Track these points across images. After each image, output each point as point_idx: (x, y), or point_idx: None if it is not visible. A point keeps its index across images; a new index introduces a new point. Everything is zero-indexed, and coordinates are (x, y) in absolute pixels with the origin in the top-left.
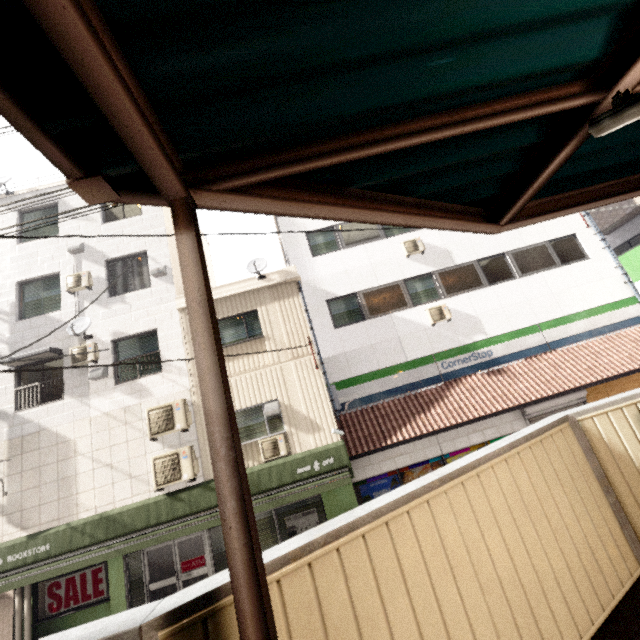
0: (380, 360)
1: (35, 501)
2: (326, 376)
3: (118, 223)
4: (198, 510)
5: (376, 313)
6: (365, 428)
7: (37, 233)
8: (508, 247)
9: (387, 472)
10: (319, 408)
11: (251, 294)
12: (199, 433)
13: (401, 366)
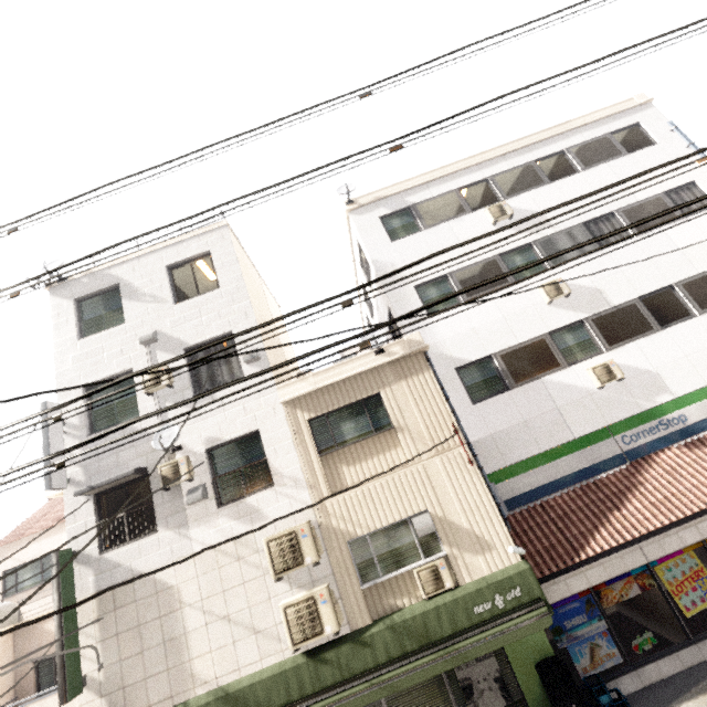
0: (539, 440)
1: (139, 673)
2: (484, 473)
3: (193, 301)
4: (352, 675)
5: (522, 379)
6: (542, 536)
7: (99, 323)
8: (676, 277)
9: (578, 592)
10: (484, 518)
11: (369, 374)
12: (333, 564)
13: (568, 446)
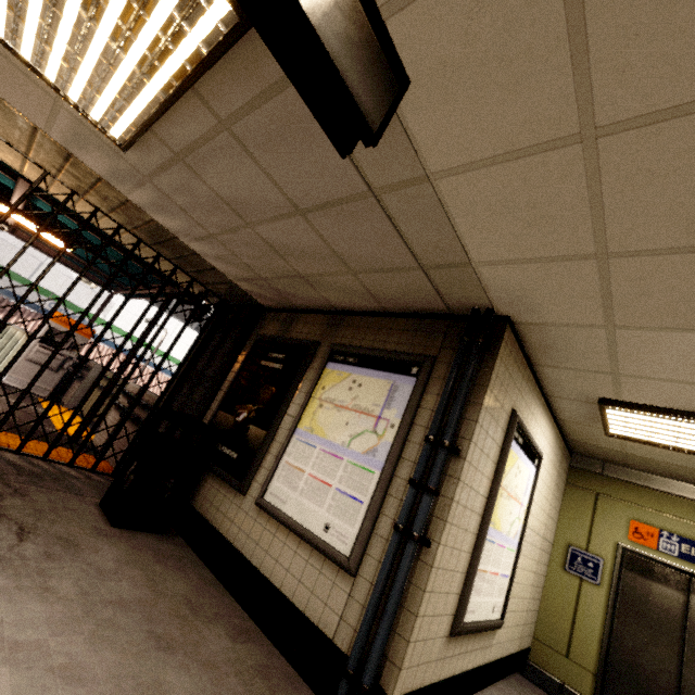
0: (8, 260)
1: None
2: None
3: None
4: None
5: None
6: None
7: None
8: None
9: None
10: None
11: None
12: None
13: (20, 278)
